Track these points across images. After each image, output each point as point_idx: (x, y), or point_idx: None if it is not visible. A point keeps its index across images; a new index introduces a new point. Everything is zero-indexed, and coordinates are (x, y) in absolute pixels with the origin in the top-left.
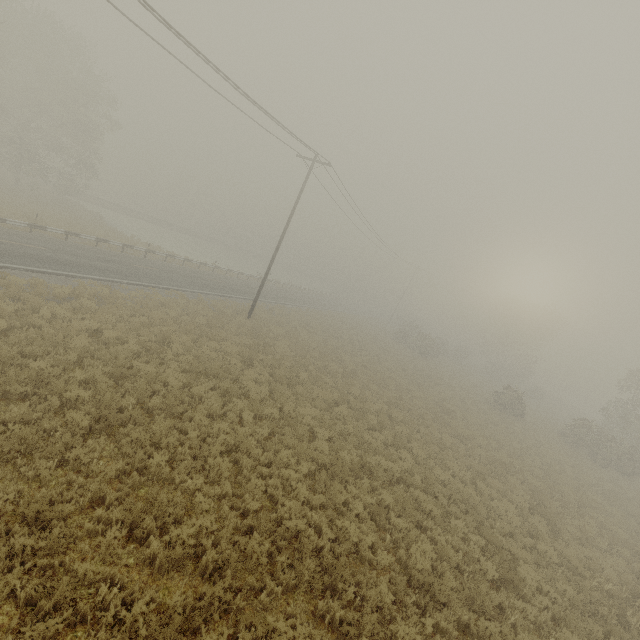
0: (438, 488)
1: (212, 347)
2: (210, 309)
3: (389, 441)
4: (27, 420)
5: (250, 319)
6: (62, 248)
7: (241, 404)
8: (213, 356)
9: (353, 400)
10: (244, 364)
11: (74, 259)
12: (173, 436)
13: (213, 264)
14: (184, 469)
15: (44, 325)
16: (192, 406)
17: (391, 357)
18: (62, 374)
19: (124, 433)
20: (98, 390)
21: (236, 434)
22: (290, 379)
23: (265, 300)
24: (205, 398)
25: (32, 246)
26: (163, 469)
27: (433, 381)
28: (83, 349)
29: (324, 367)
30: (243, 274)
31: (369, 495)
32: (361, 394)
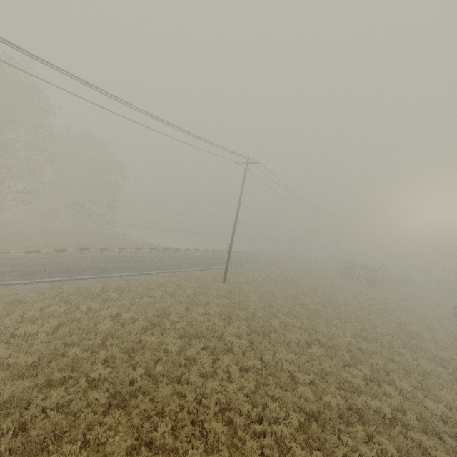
0: (439, 427)
1: (199, 311)
2: (195, 281)
3: (368, 376)
4: (62, 404)
5: (225, 283)
6: (98, 259)
7: (227, 360)
8: (201, 319)
9: (322, 338)
10: (225, 321)
11: (105, 265)
12: (174, 401)
13: (195, 248)
14: (185, 437)
15: (82, 317)
16: (188, 367)
17: (343, 292)
18: (90, 356)
19: (135, 405)
20: (115, 366)
21: (226, 392)
22: (264, 328)
23: (234, 266)
24: (198, 358)
25: (80, 262)
26: (166, 440)
27: (388, 307)
28: (107, 332)
29: (290, 312)
30: (216, 251)
31: (367, 446)
32: (327, 331)
